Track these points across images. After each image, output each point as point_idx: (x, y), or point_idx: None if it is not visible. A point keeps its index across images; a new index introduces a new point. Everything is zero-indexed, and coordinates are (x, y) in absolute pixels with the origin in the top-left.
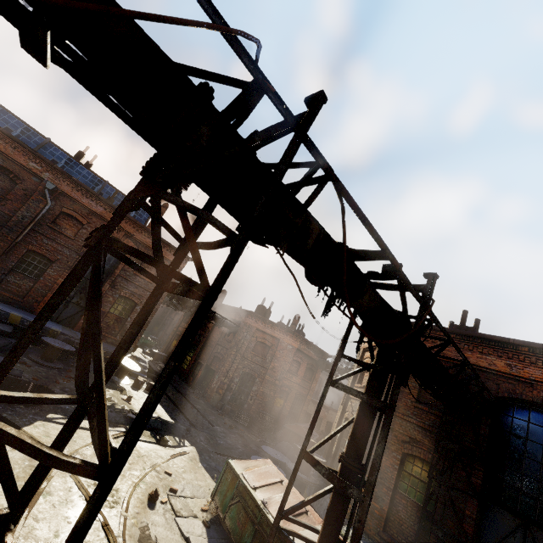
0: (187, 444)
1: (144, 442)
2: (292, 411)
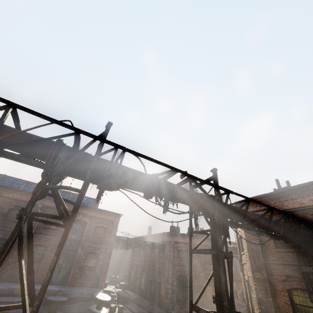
0: None
1: None
2: None
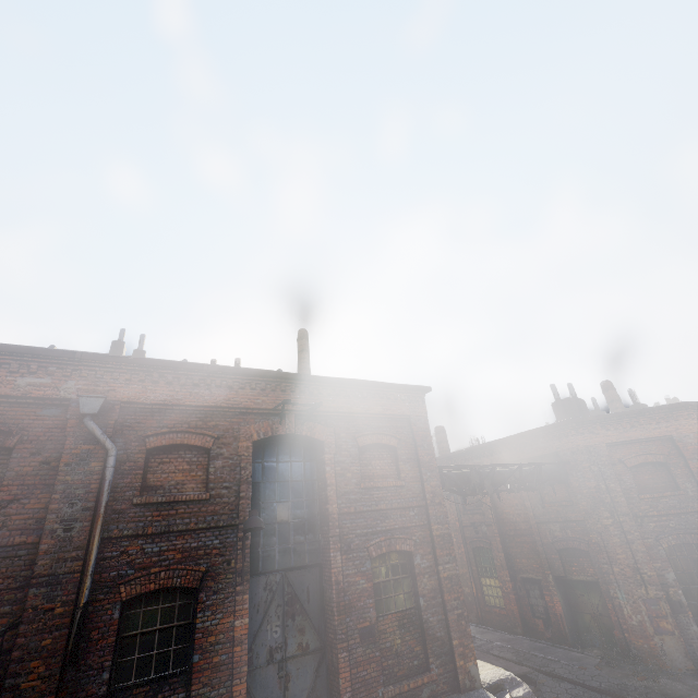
0: None
1: None
2: None
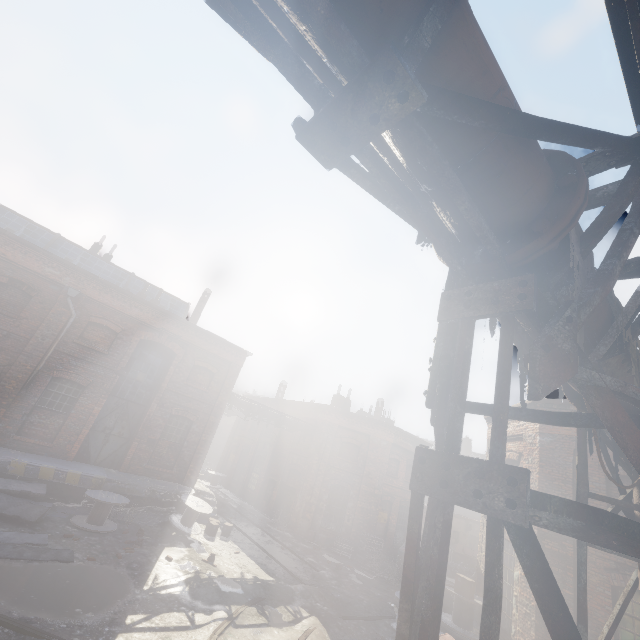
0: (303, 613)
1: (255, 627)
2: (399, 525)
